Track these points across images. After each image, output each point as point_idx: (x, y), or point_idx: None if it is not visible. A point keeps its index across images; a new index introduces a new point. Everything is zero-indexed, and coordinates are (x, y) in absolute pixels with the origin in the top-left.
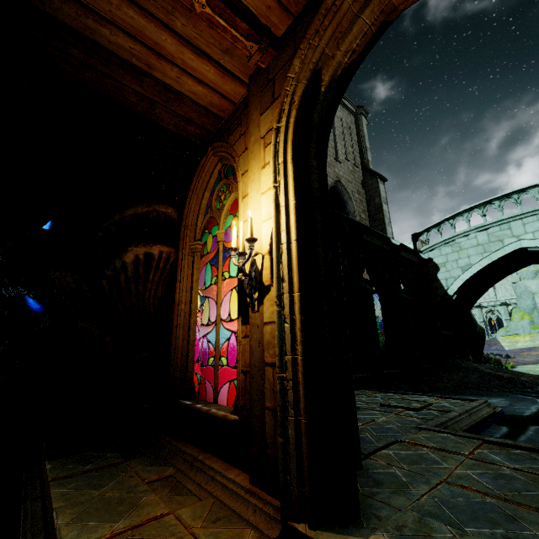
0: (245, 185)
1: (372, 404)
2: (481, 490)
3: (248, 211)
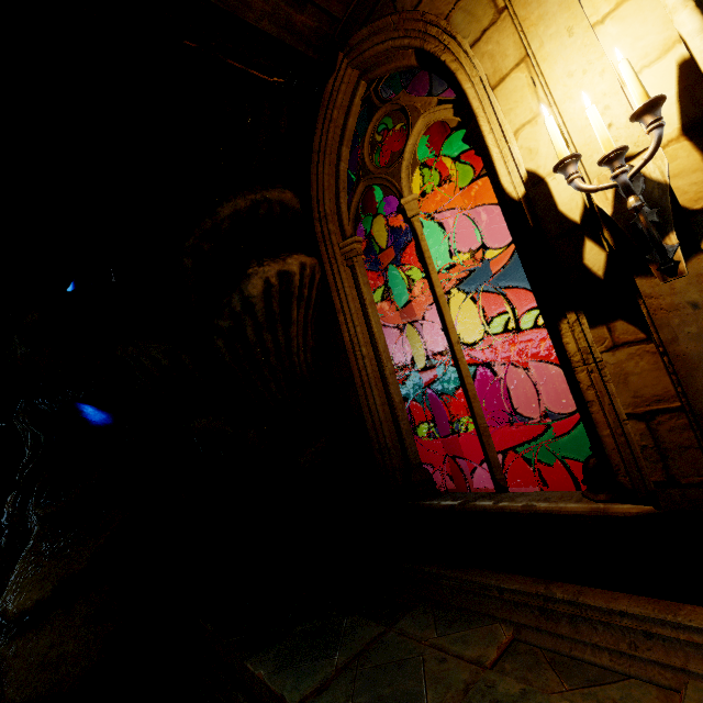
0: (493, 58)
1: None
2: None
3: (524, 103)
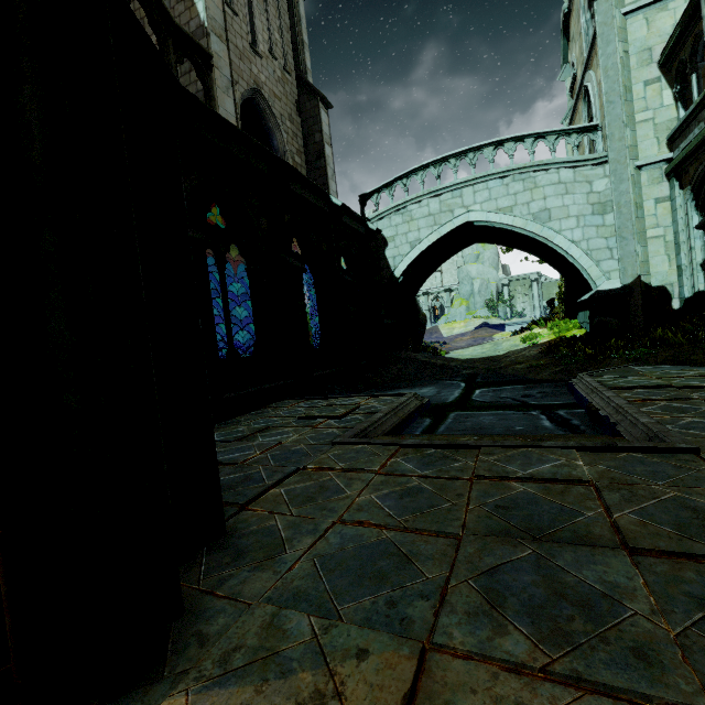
0: None
1: (290, 418)
2: (380, 523)
3: None
